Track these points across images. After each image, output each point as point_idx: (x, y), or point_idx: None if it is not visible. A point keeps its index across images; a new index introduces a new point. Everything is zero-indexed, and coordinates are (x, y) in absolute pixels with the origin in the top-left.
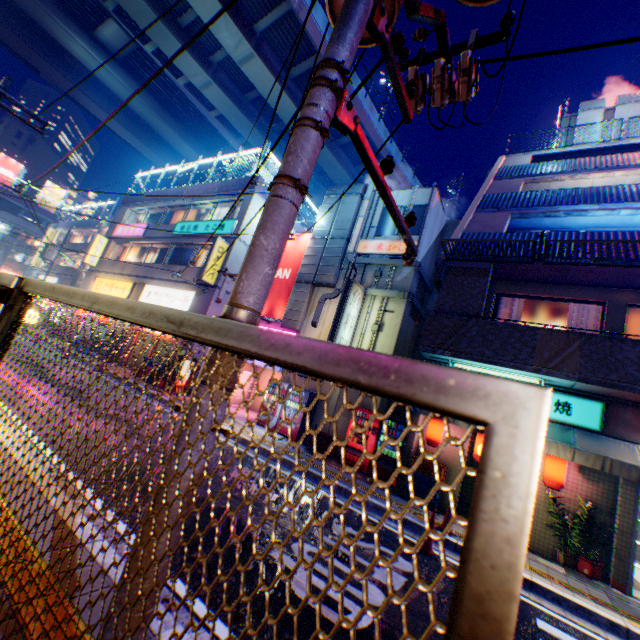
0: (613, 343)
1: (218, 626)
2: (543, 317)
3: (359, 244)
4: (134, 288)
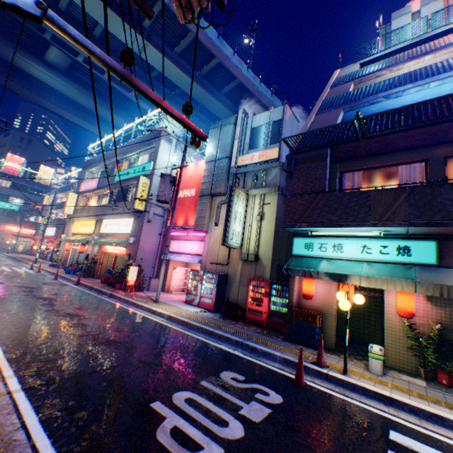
0: (433, 189)
1: None
2: (379, 182)
3: (238, 159)
4: (97, 224)
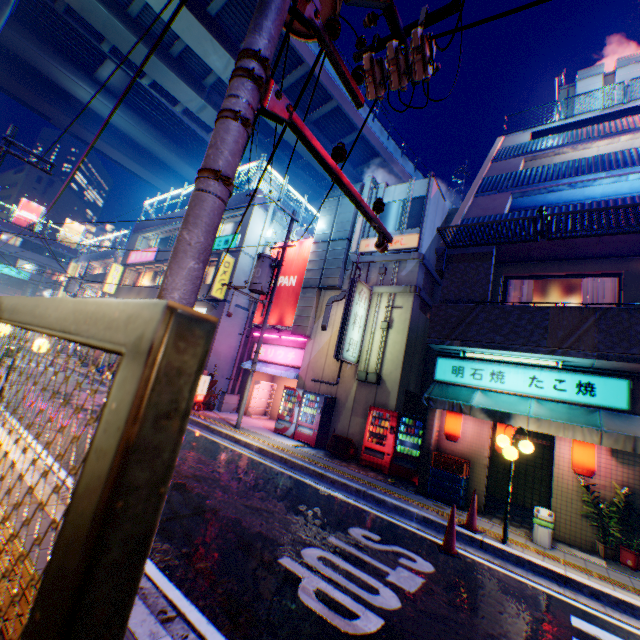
0: (631, 315)
1: (214, 636)
2: (556, 296)
3: (361, 243)
4: None
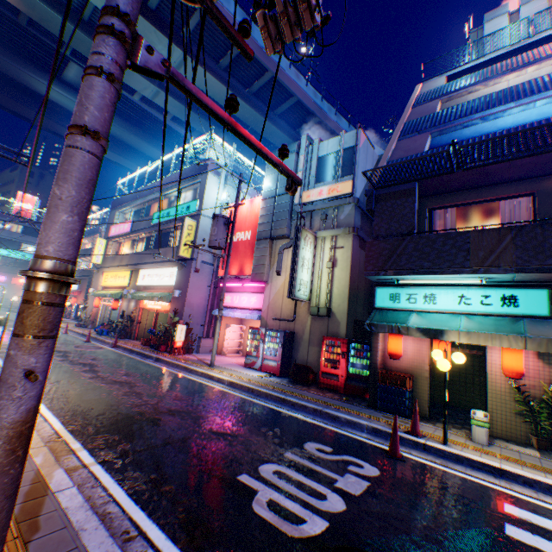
0: (545, 229)
1: (170, 550)
2: (477, 221)
3: (302, 195)
4: (132, 275)
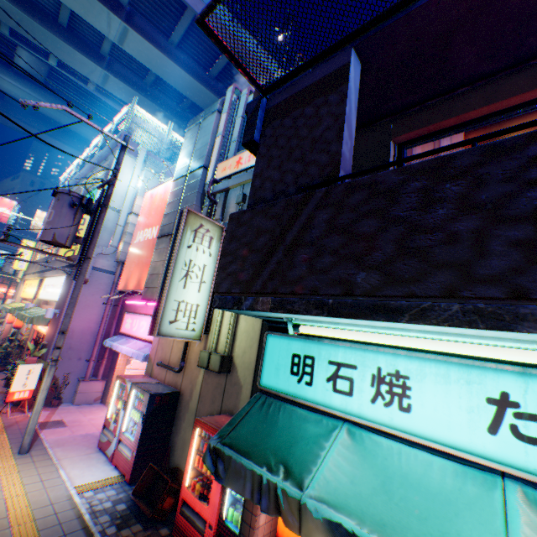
0: None
1: None
2: None
3: (218, 168)
4: (41, 284)
